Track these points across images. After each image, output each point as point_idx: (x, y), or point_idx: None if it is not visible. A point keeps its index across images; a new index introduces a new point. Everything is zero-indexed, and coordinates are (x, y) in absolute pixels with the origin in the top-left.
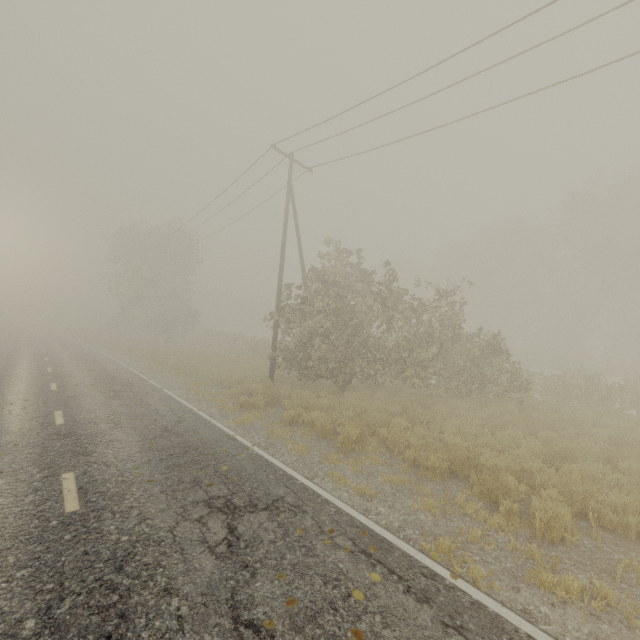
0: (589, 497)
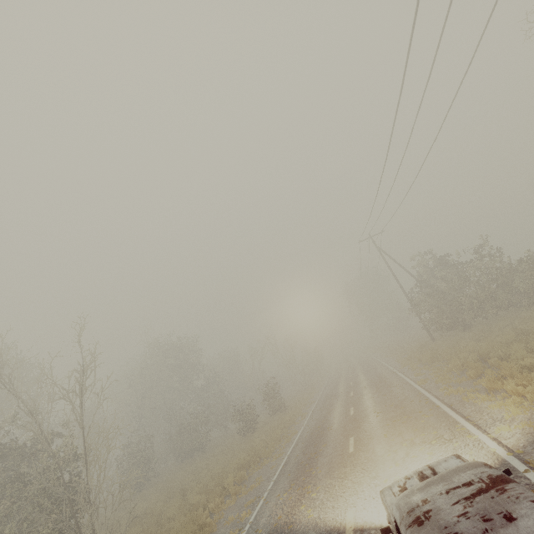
0: (491, 351)
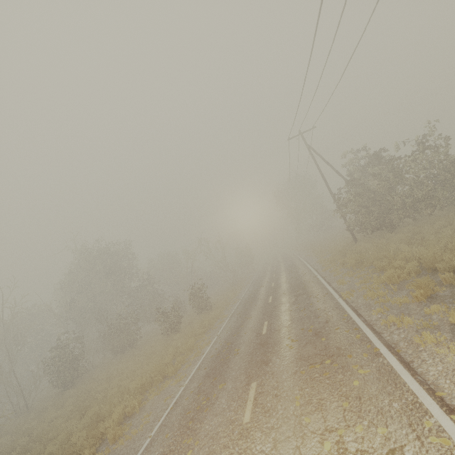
0: (437, 260)
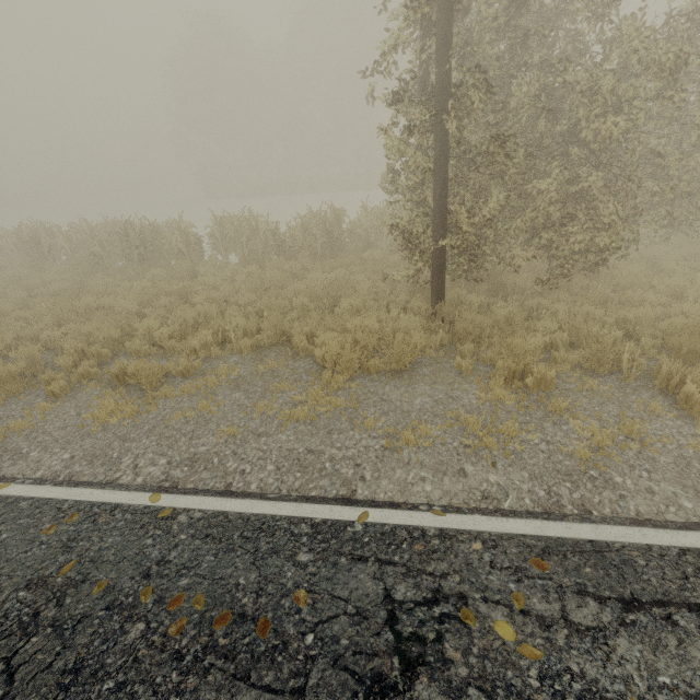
0: None
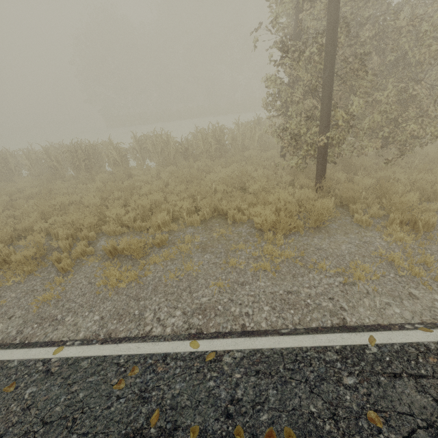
0: None
